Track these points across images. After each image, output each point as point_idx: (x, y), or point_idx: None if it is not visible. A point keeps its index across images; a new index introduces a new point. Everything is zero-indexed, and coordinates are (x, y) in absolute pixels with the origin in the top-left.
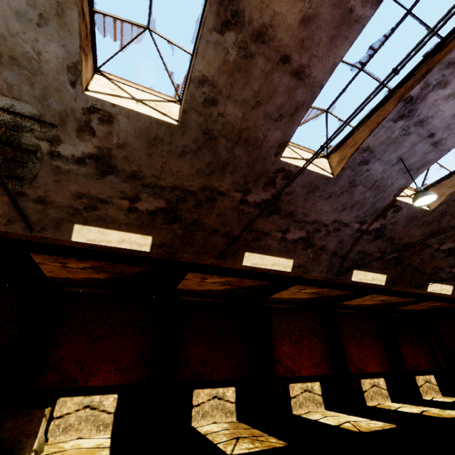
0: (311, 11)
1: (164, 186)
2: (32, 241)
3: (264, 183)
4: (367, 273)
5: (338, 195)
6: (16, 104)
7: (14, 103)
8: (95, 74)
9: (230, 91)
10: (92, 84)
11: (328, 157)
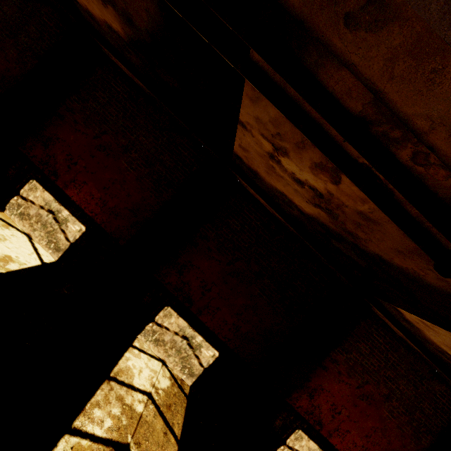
0: None
1: None
2: None
3: None
4: None
5: None
6: None
7: None
8: None
9: None
10: None
11: None
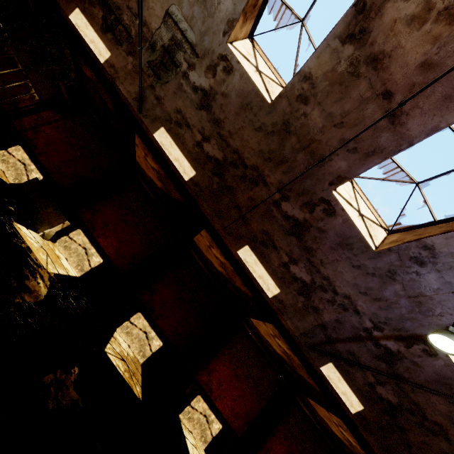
0: (437, 58)
1: (230, 145)
2: (137, 120)
3: (305, 202)
4: (343, 380)
5: (368, 274)
6: (189, 30)
7: (188, 29)
8: (248, 38)
9: (324, 99)
10: (238, 42)
11: (390, 233)
